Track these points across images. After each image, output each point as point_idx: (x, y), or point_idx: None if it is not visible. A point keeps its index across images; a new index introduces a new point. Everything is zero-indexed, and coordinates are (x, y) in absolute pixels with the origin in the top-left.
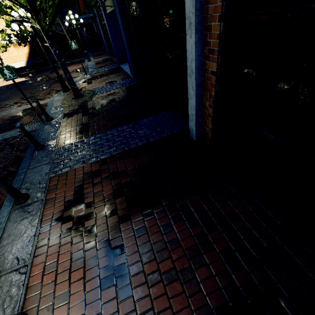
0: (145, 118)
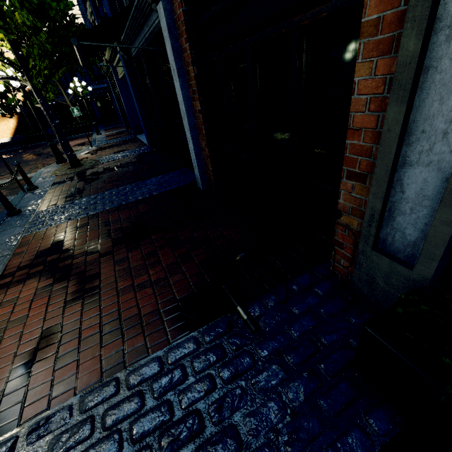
0: (153, 178)
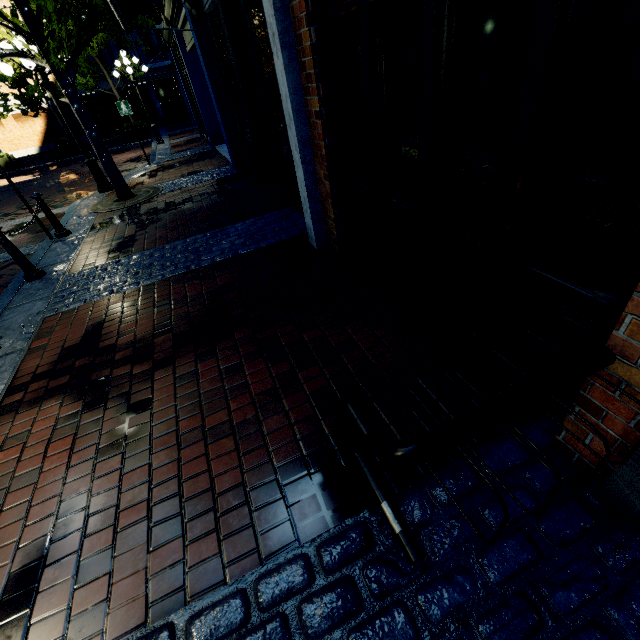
0: (239, 223)
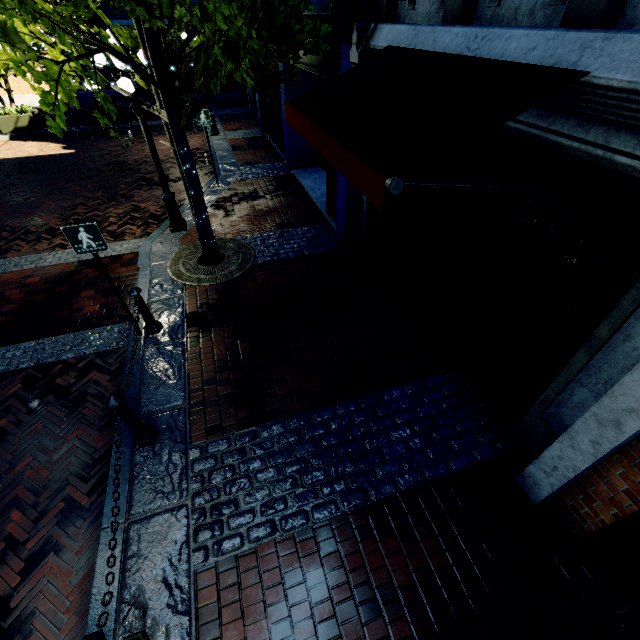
0: (395, 387)
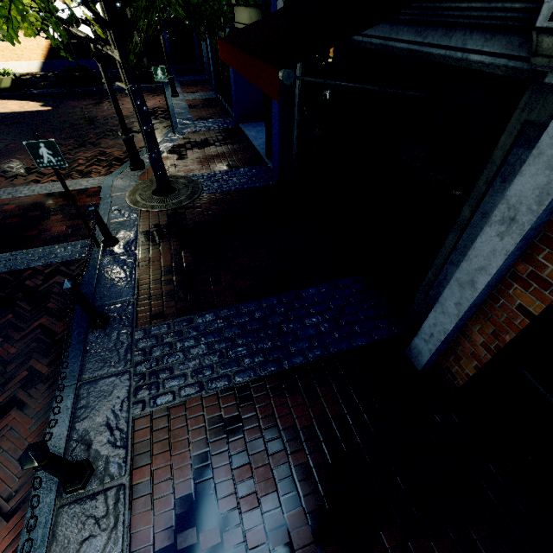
0: (312, 287)
